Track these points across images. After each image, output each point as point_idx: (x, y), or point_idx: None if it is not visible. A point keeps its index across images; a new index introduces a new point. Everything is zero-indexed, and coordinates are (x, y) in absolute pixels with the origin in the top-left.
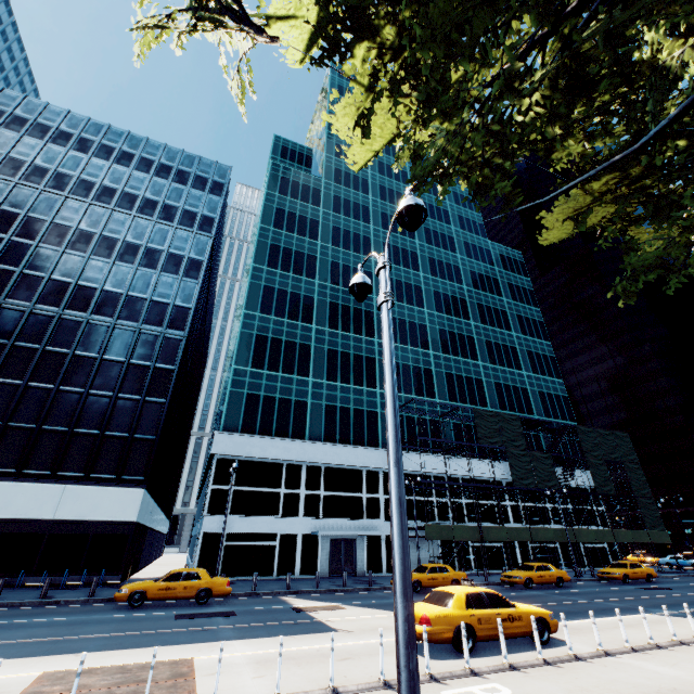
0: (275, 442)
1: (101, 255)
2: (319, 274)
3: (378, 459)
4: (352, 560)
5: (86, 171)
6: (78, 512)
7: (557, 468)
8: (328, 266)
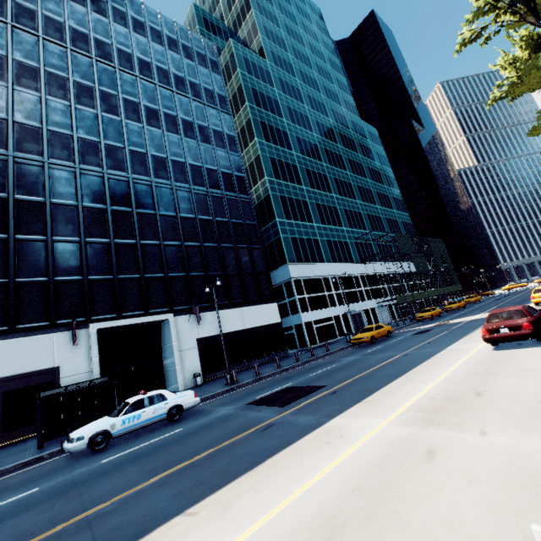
0: (315, 266)
1: (171, 131)
2: (293, 147)
3: (357, 269)
4: (362, 323)
5: (116, 40)
6: (254, 322)
7: None
8: (295, 140)
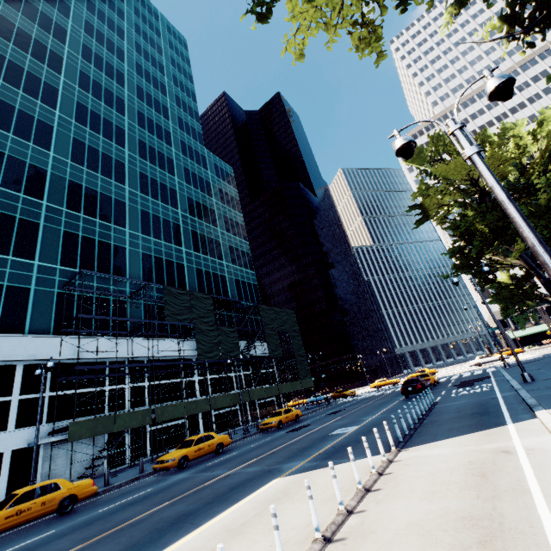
0: None
1: None
2: None
3: (18, 348)
4: None
5: None
6: None
7: (244, 342)
8: None
